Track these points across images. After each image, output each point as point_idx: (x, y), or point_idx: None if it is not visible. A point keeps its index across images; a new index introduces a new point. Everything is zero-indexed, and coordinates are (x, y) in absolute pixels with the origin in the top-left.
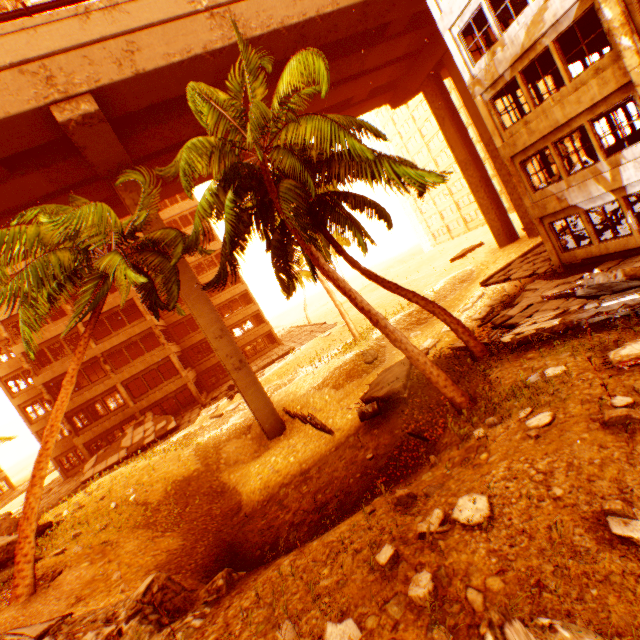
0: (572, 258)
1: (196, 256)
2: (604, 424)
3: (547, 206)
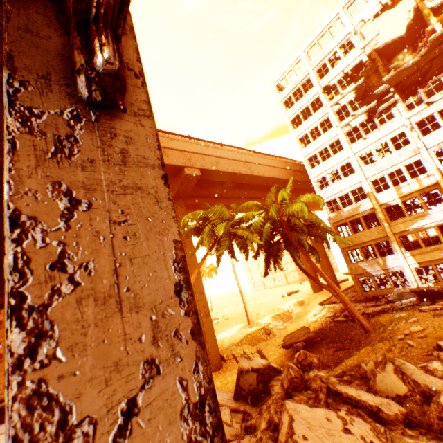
0: (368, 295)
1: None
2: (434, 316)
3: (357, 270)
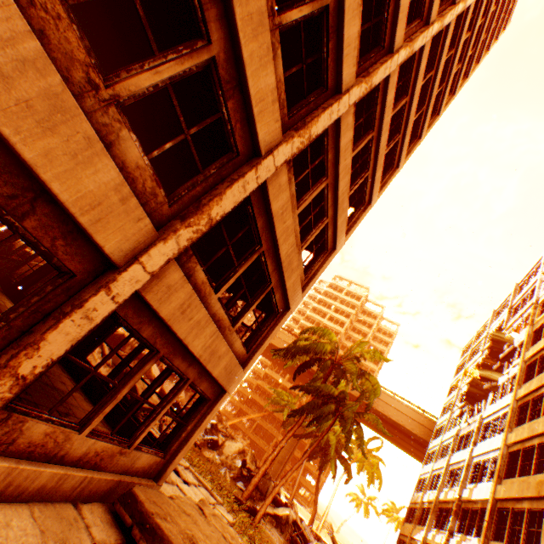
0: None
1: None
2: None
3: None
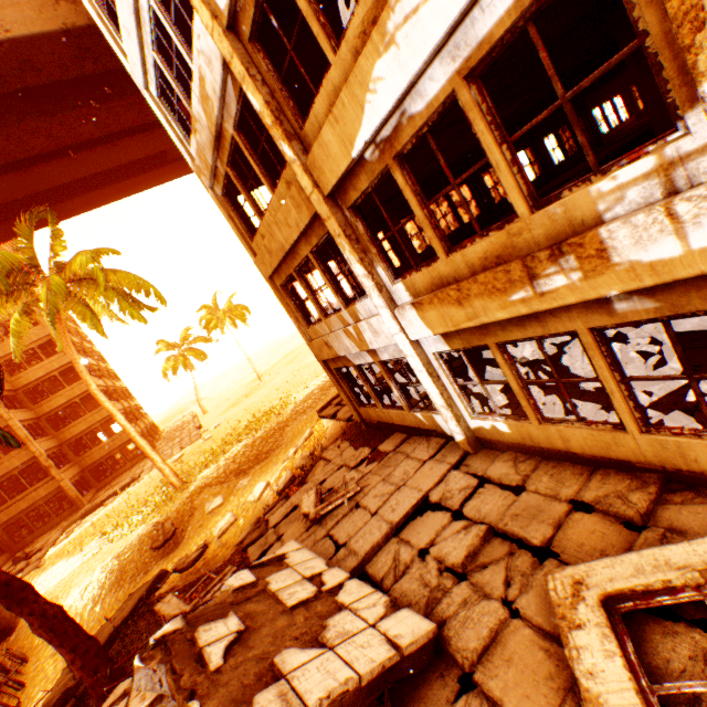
0: (369, 416)
1: (6, 349)
2: None
3: (322, 349)
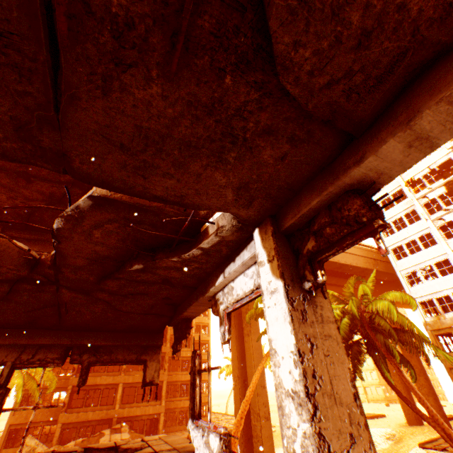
0: None
1: None
2: None
3: None
